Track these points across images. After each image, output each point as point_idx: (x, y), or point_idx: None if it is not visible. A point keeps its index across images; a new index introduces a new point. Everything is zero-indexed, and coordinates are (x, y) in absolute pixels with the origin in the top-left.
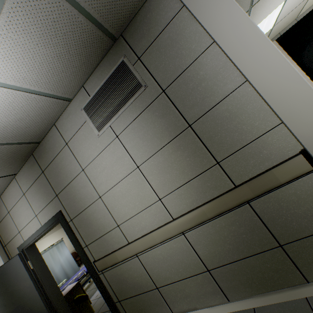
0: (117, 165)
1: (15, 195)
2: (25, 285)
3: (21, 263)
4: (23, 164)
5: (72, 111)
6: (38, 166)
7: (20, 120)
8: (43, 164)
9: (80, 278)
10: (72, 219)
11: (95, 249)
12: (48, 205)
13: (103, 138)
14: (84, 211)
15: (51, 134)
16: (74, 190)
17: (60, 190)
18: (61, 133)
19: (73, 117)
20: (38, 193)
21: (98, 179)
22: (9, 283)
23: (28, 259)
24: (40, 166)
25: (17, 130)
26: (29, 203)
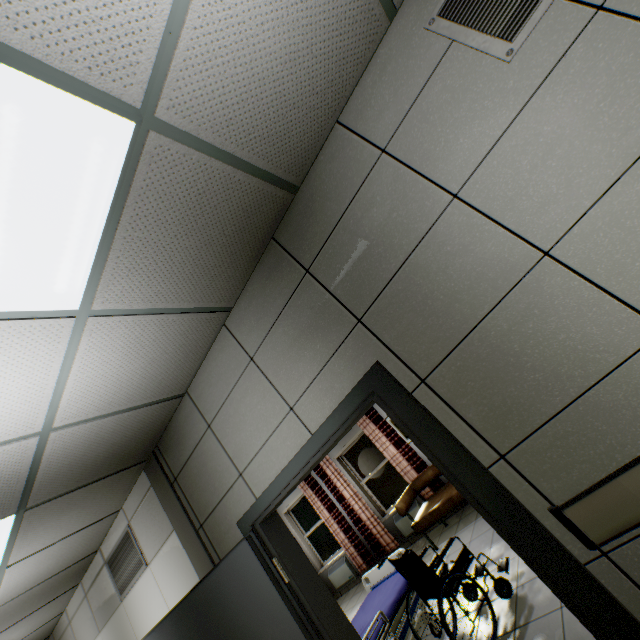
0: (617, 103)
1: (226, 373)
2: (276, 638)
3: (258, 566)
4: (249, 275)
5: (395, 49)
6: (292, 260)
7: (292, 62)
8: (306, 250)
9: (378, 636)
10: (425, 376)
11: (547, 458)
12: (329, 363)
13: (530, 53)
14: (474, 332)
15: (326, 155)
16: (422, 276)
17: (371, 299)
18: (360, 133)
19: (398, 65)
20: (294, 340)
21: (524, 197)
22: (230, 631)
23: (271, 555)
24: (297, 258)
25: (275, 112)
26: (266, 380)
